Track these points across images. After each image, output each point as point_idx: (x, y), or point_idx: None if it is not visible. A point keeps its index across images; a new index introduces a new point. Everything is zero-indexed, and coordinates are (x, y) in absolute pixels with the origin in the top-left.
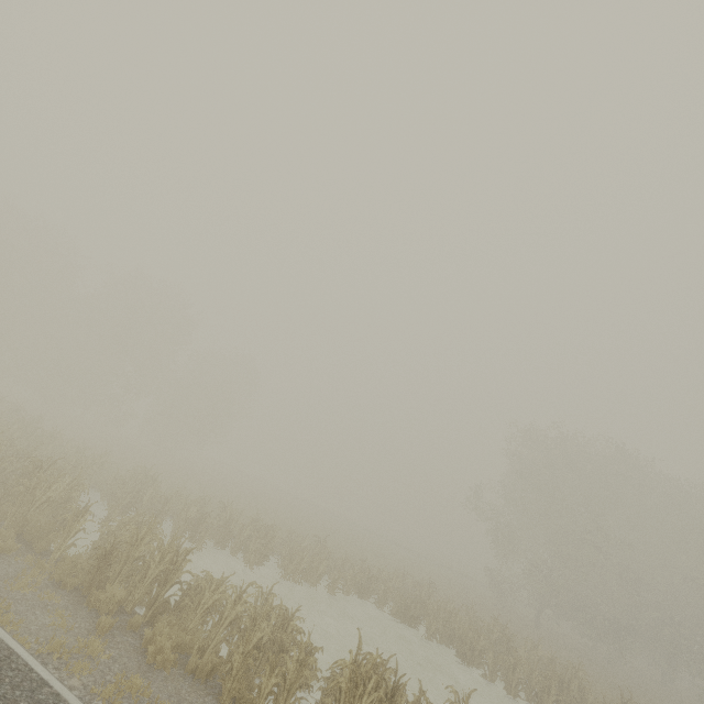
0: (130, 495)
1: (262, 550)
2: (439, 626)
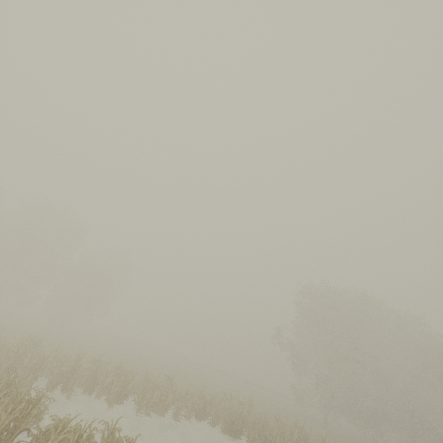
0: (12, 358)
1: (121, 391)
2: (256, 435)
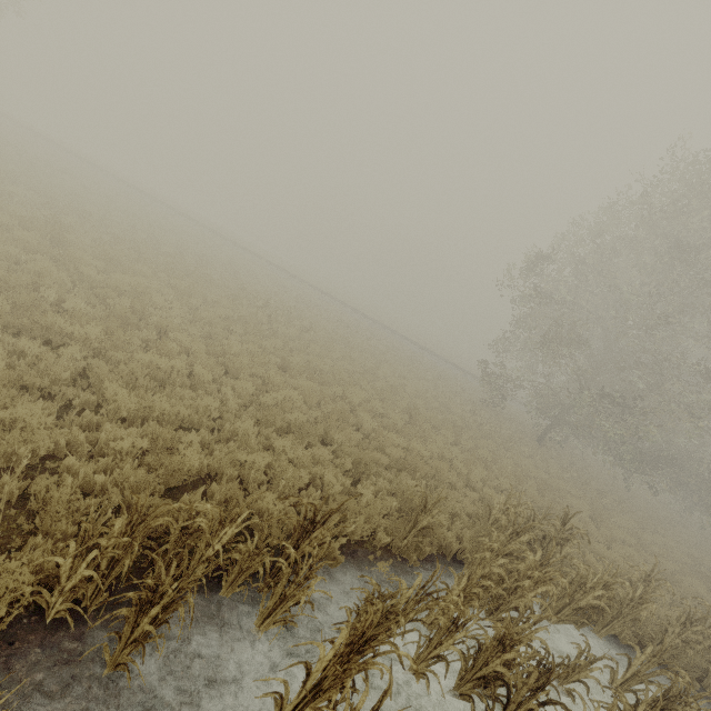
0: None
1: None
2: None
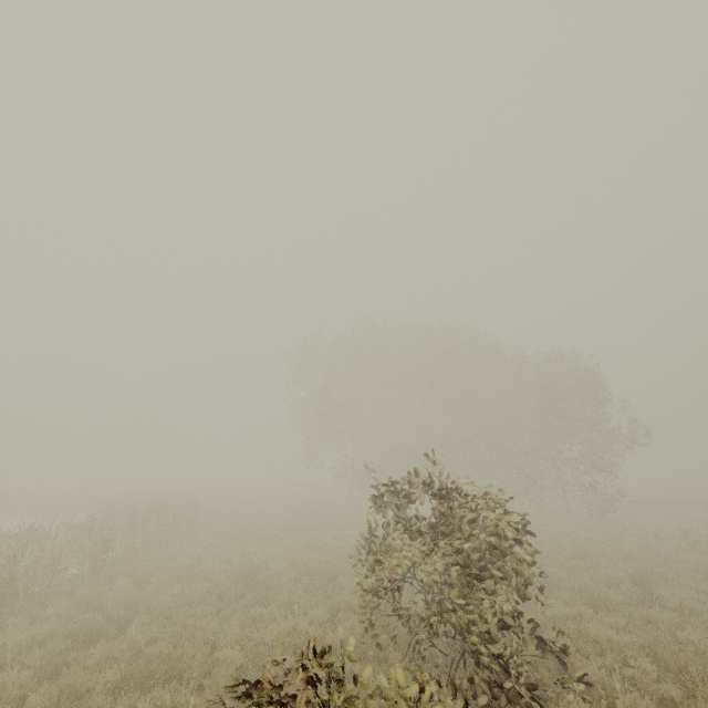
0: None
1: None
2: None
